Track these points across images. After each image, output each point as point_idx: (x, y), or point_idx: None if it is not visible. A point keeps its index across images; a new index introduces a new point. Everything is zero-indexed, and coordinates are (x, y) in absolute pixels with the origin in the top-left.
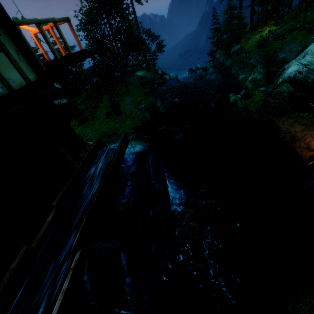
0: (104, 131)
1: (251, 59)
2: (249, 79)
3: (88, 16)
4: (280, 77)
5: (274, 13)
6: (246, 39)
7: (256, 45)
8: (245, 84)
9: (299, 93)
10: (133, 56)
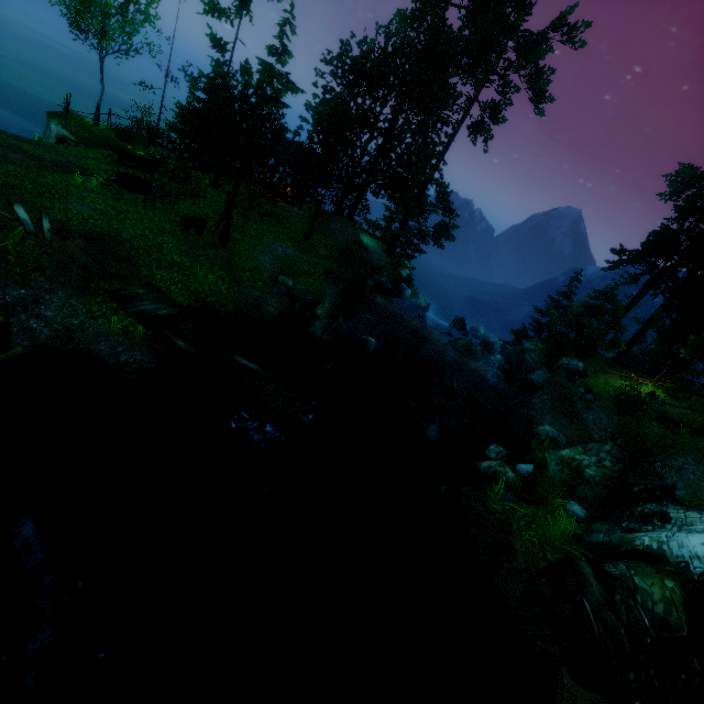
0: (122, 233)
1: (591, 411)
2: (564, 455)
3: (362, 53)
4: (647, 527)
5: (678, 371)
6: (598, 368)
7: (612, 394)
8: (545, 453)
9: (698, 661)
10: (388, 210)
